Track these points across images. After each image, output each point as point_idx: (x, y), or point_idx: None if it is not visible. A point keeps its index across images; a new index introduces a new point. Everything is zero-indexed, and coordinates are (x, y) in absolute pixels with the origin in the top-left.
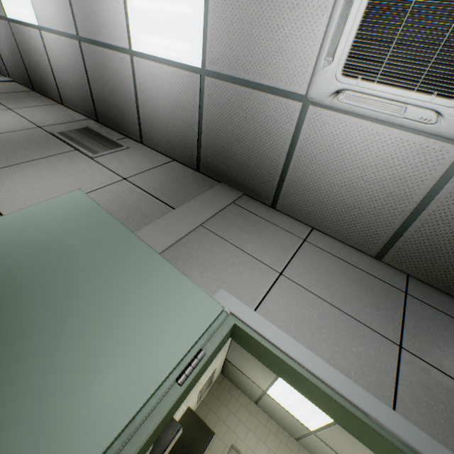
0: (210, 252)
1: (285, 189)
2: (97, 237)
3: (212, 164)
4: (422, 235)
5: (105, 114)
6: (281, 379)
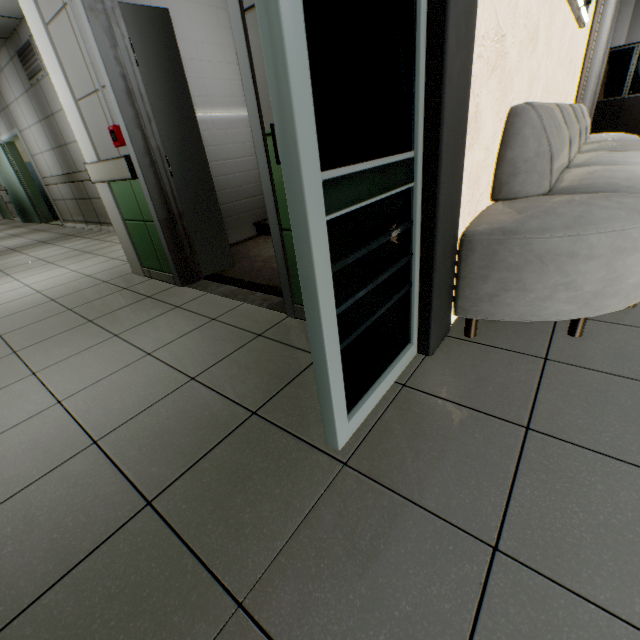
0: None
1: None
2: None
3: None
4: None
5: None
6: None
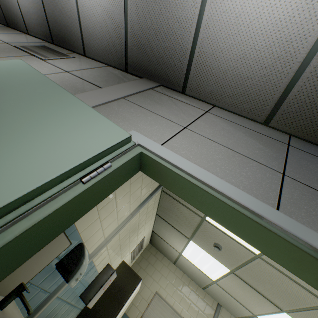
0: (128, 112)
1: (192, 73)
2: (27, 85)
3: (136, 63)
4: (303, 94)
5: (57, 35)
6: (192, 242)
